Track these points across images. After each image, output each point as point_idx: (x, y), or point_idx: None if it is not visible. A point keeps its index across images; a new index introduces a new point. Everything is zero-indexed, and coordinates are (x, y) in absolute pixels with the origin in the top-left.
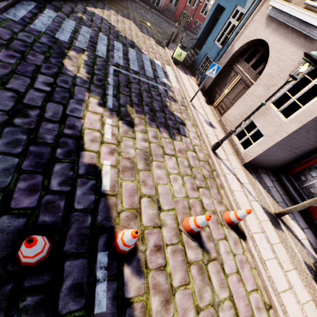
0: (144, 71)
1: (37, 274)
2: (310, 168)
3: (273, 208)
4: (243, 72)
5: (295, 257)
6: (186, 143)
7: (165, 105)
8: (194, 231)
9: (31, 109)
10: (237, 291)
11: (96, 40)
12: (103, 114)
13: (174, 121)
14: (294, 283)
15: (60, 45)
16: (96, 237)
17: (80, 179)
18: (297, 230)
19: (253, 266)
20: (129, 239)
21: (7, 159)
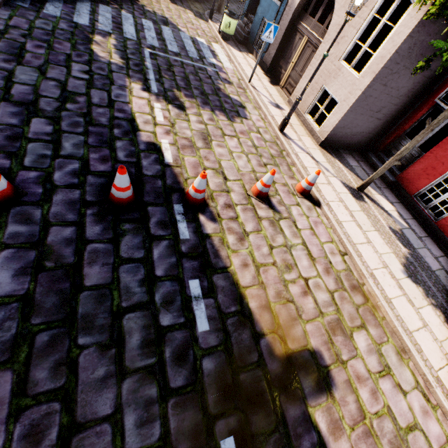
0: (186, 51)
1: (128, 213)
2: (400, 137)
3: (355, 184)
4: (309, 30)
5: (378, 222)
6: (248, 126)
7: (218, 88)
8: (262, 193)
9: (78, 96)
10: (310, 241)
11: (120, 21)
12: (149, 99)
13: (231, 104)
14: (374, 240)
15: (82, 30)
16: (169, 194)
17: (143, 153)
18: (385, 203)
19: (328, 226)
20: (199, 182)
21: (74, 137)
